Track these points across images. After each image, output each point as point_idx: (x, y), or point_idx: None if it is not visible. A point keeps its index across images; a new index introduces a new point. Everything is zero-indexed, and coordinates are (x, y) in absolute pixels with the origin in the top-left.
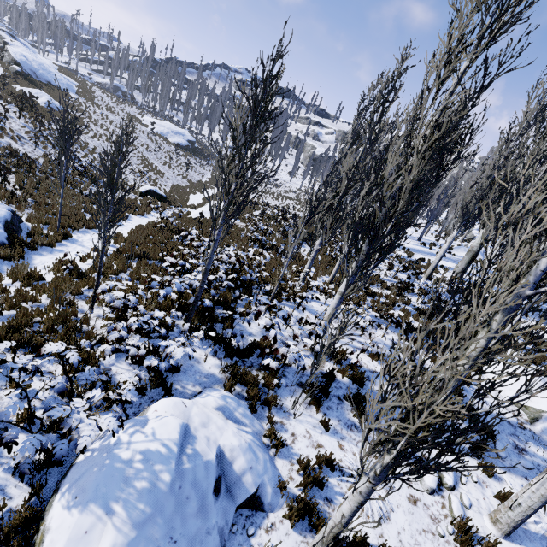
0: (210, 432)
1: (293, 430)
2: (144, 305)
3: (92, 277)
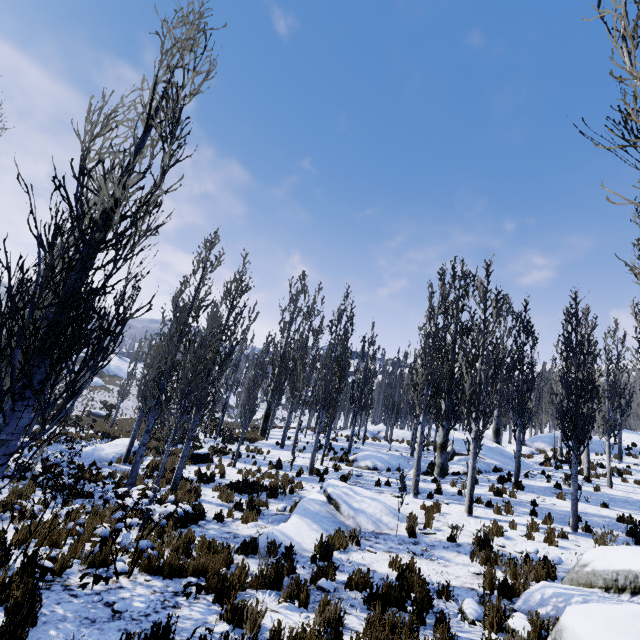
0: None
1: None
2: None
3: None
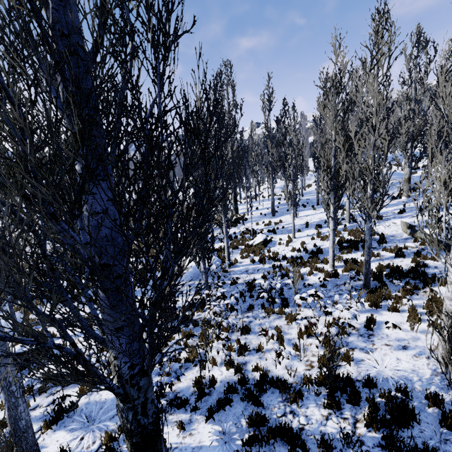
0: None
1: None
2: None
3: None
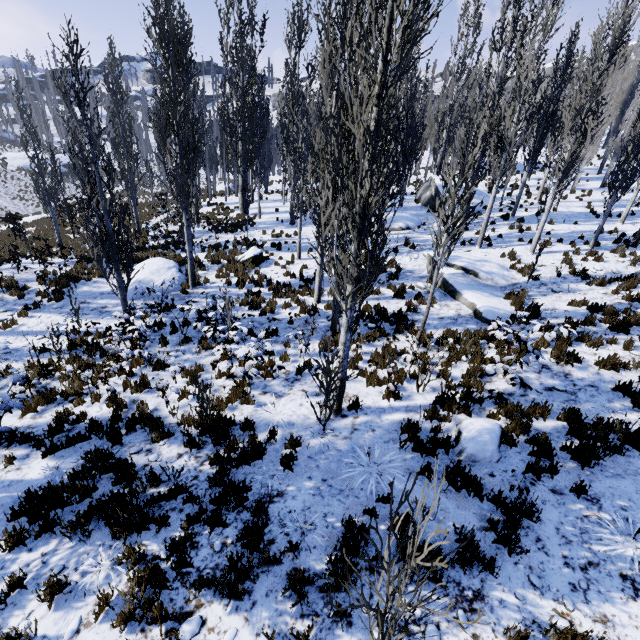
0: None
1: None
2: None
3: None
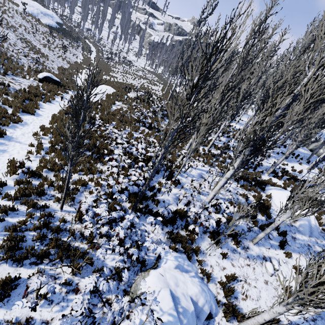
0: (181, 288)
1: (210, 263)
2: (108, 205)
3: (50, 179)
